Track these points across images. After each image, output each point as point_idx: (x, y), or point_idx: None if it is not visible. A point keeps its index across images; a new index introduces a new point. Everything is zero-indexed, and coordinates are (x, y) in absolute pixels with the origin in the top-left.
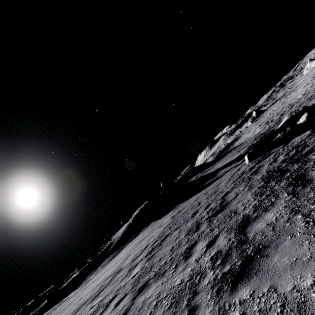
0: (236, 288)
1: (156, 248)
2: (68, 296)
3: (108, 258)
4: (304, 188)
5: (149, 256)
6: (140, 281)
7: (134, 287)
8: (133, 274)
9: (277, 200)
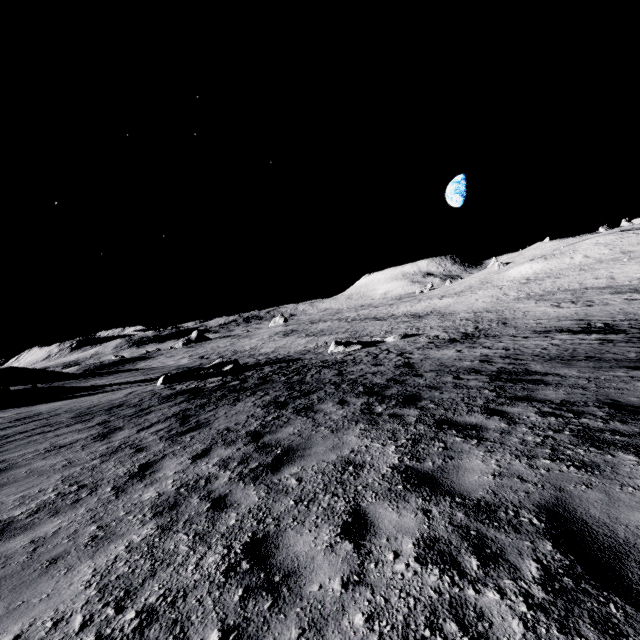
0: (142, 417)
1: None
2: None
3: None
4: (195, 396)
5: None
6: None
7: None
8: None
9: (178, 399)
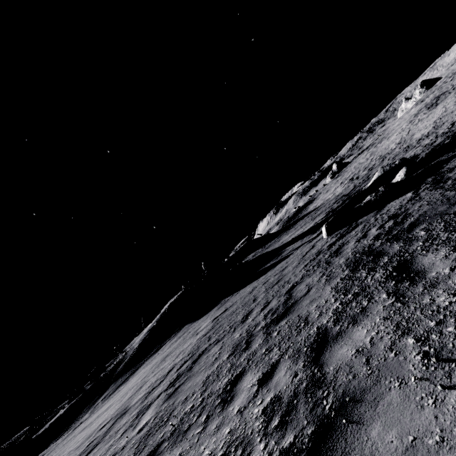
0: None
1: (183, 375)
2: (44, 452)
3: (114, 383)
4: (414, 286)
5: (171, 390)
6: (148, 442)
7: (136, 454)
8: (141, 424)
9: (372, 304)
